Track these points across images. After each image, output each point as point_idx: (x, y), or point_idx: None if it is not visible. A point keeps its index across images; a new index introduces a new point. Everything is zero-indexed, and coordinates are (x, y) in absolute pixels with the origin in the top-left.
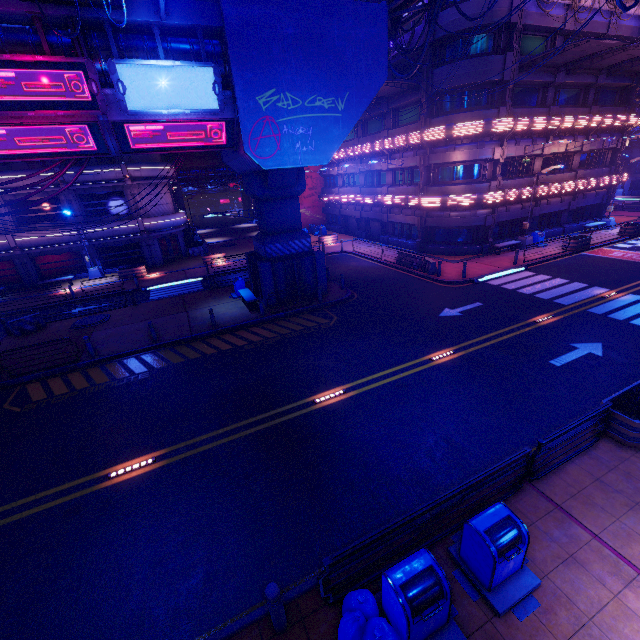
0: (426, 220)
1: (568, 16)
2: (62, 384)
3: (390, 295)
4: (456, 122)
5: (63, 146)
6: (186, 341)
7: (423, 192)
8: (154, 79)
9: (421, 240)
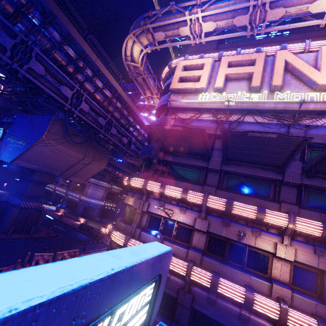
0: None
1: (219, 126)
2: None
3: None
4: None
5: None
6: None
7: None
8: None
9: None
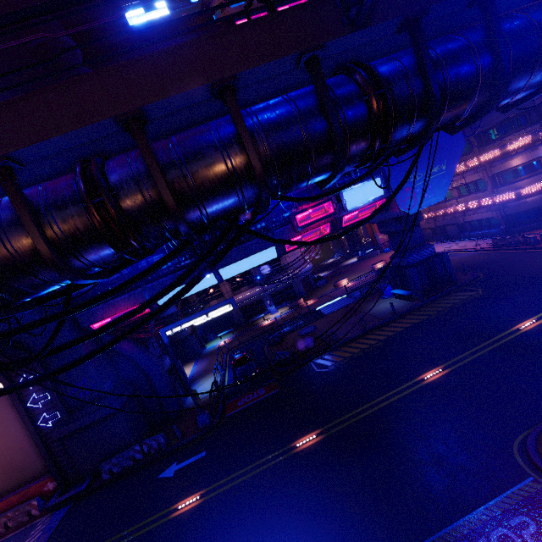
0: (504, 211)
1: None
2: (334, 357)
3: (510, 267)
4: (506, 142)
5: (317, 235)
6: (383, 325)
7: (494, 193)
8: (356, 193)
9: (505, 226)
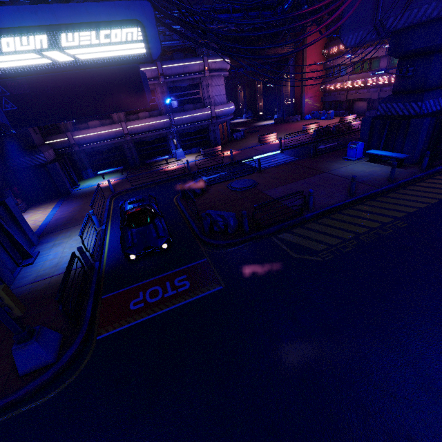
0: None
1: None
2: (318, 234)
3: None
4: None
5: None
6: (377, 194)
7: None
8: None
9: None
